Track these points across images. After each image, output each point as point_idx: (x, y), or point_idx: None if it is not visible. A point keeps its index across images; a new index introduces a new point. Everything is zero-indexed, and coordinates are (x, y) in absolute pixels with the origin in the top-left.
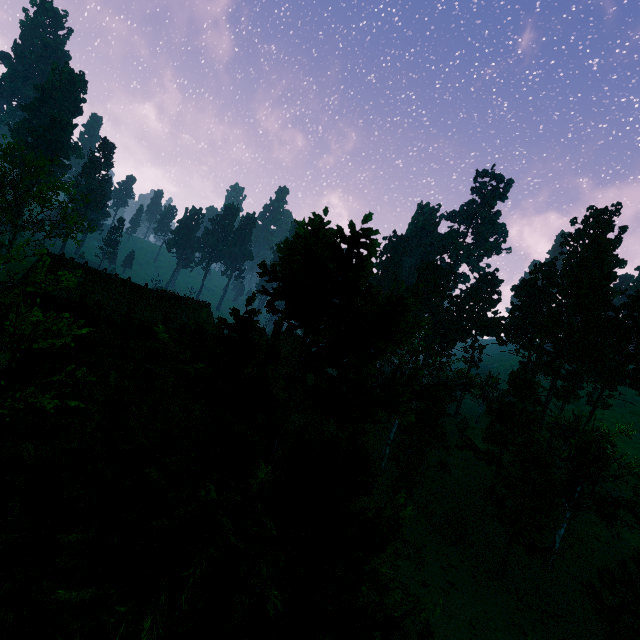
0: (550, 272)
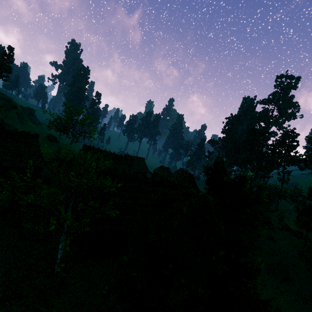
0: None
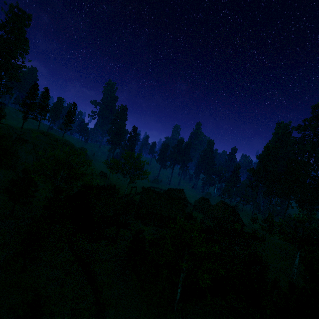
0: None
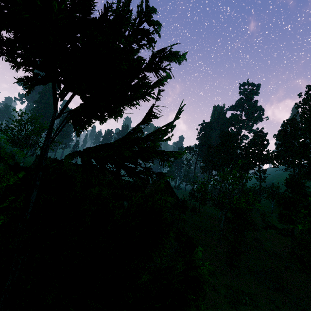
0: (293, 123)
